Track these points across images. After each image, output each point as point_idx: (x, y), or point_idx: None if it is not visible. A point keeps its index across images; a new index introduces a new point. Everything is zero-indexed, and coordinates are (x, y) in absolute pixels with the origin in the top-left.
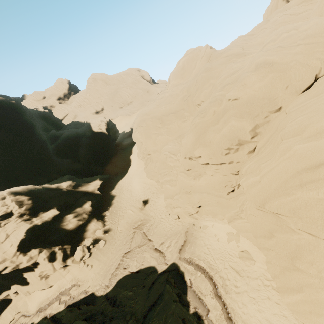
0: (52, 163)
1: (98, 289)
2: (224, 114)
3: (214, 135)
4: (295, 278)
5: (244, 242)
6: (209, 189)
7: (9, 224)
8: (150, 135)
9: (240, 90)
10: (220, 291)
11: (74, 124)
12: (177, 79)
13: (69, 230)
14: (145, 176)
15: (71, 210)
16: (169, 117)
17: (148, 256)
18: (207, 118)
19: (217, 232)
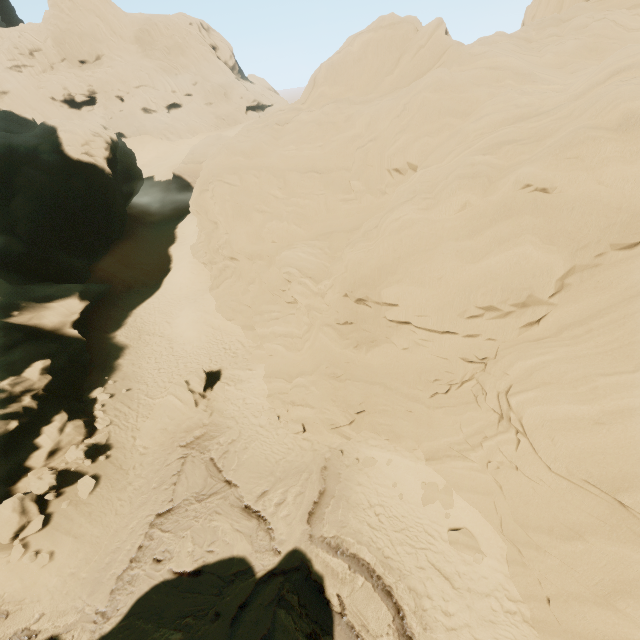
0: None
1: (72, 624)
2: (501, 219)
3: (459, 267)
4: (596, 621)
5: (462, 510)
6: (390, 377)
7: None
8: (248, 213)
9: (562, 171)
10: (411, 625)
11: None
12: (339, 85)
13: None
14: (213, 308)
15: None
16: (307, 178)
17: (226, 528)
18: (439, 214)
19: (399, 478)
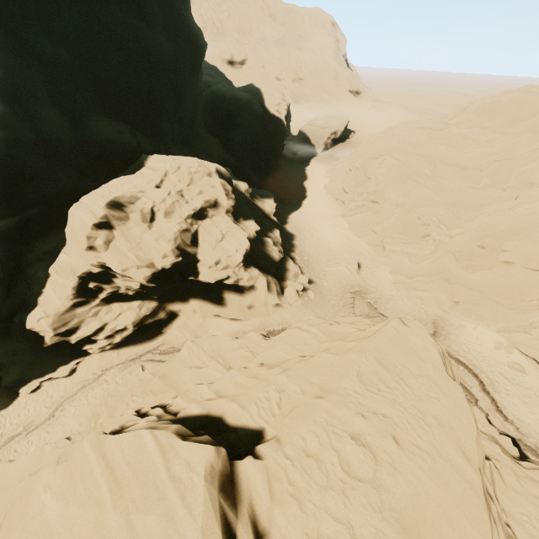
0: (198, 134)
1: None
2: None
3: None
4: None
5: (517, 356)
6: (484, 288)
7: (218, 218)
8: (405, 180)
9: None
10: (488, 388)
11: (214, 71)
12: (483, 117)
13: (275, 260)
14: (347, 227)
15: (263, 232)
16: (450, 169)
17: None
18: None
19: (480, 336)
